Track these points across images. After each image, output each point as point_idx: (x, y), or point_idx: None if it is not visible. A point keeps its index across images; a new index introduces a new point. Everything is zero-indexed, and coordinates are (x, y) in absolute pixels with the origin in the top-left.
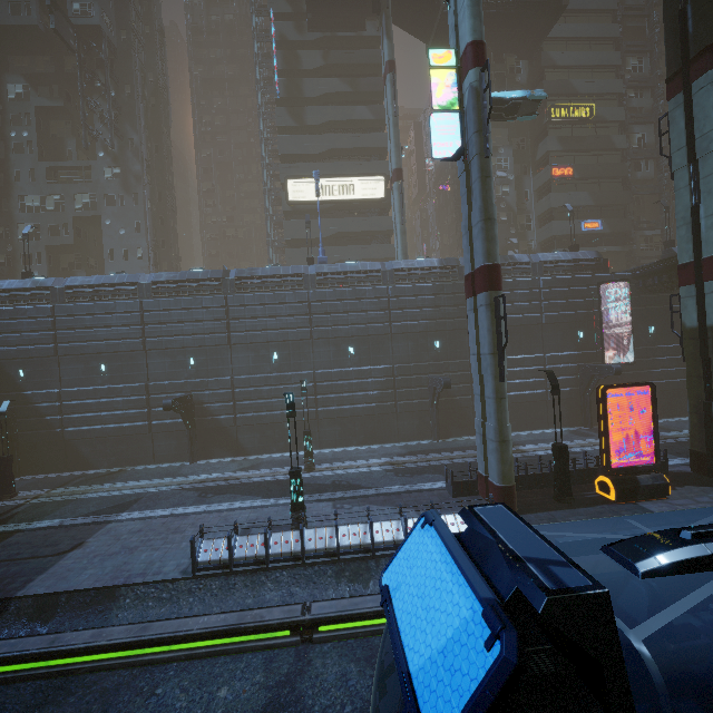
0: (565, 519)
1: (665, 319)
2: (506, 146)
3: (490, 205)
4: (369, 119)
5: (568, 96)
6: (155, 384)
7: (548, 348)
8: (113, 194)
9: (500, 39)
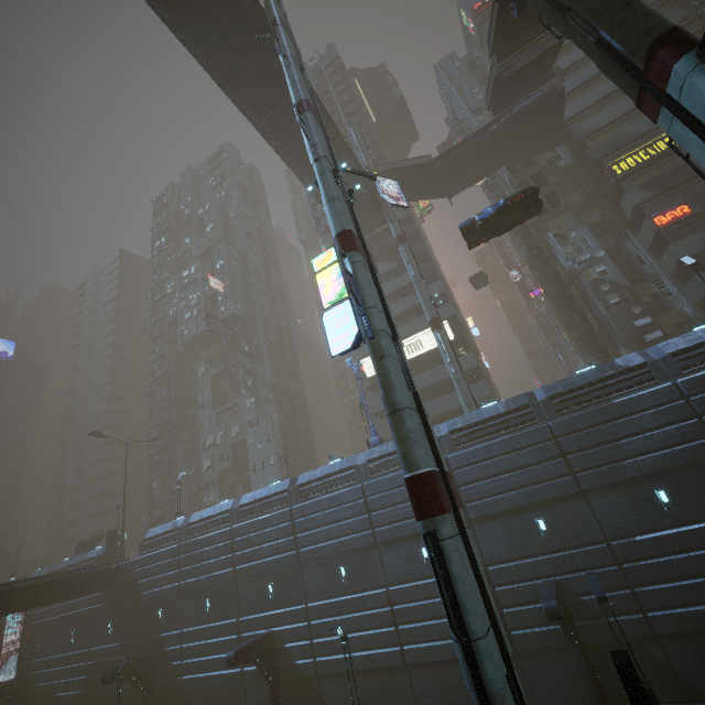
0: None
1: None
2: (575, 228)
3: (392, 392)
4: None
5: (630, 144)
6: (243, 620)
7: None
8: (252, 418)
9: (514, 152)
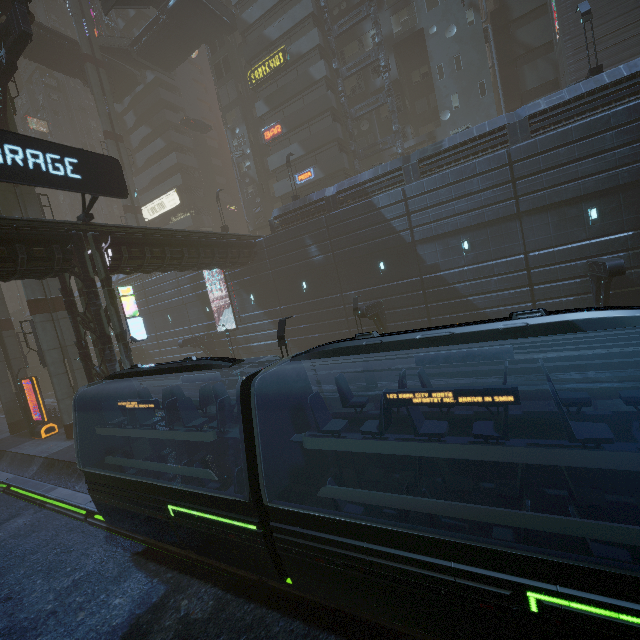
0: (7, 441)
1: (262, 286)
2: (240, 124)
3: None
4: (164, 147)
5: (267, 49)
6: None
7: (193, 321)
8: None
9: (199, 36)
